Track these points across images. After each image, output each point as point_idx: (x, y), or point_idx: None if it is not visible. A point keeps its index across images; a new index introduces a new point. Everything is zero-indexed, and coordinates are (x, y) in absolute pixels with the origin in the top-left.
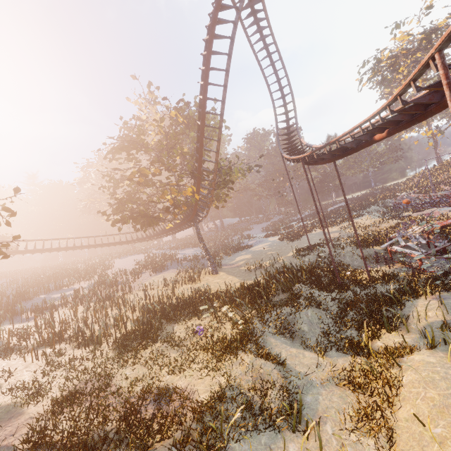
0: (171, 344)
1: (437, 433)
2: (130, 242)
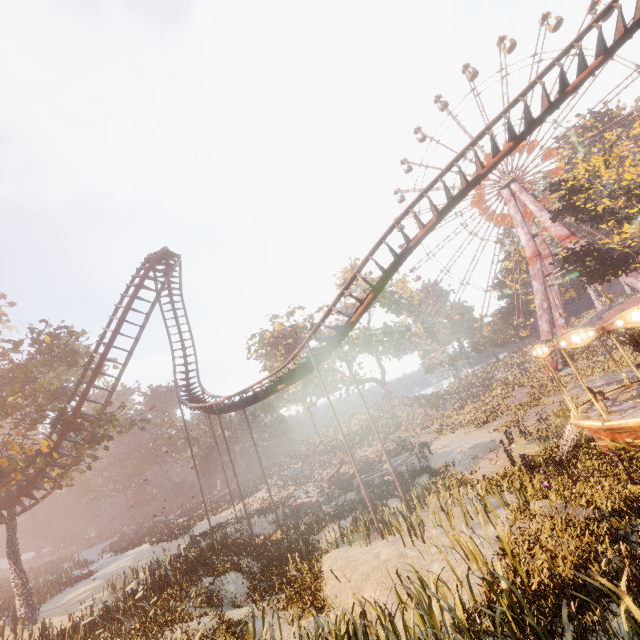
0: None
1: (347, 578)
2: None
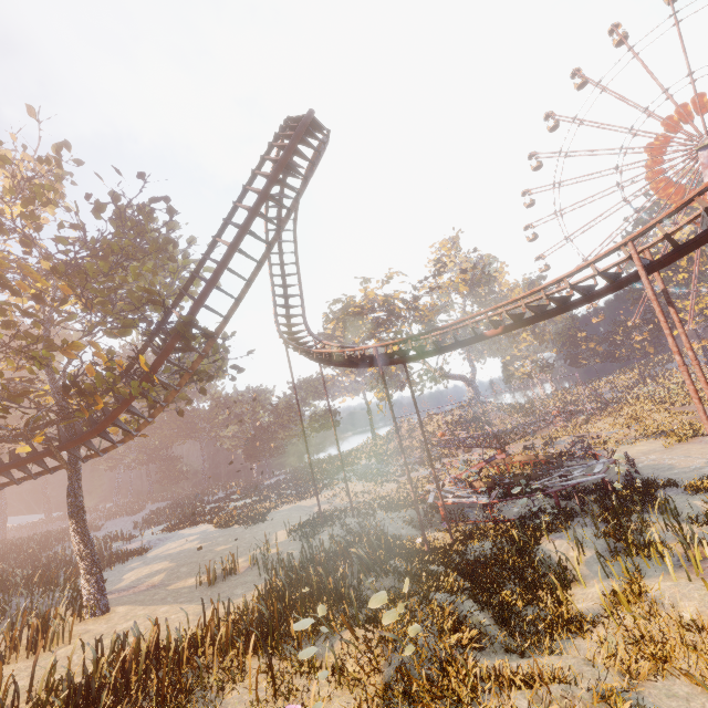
0: None
1: None
2: None
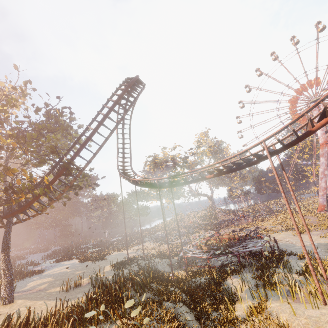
0: None
1: None
2: None
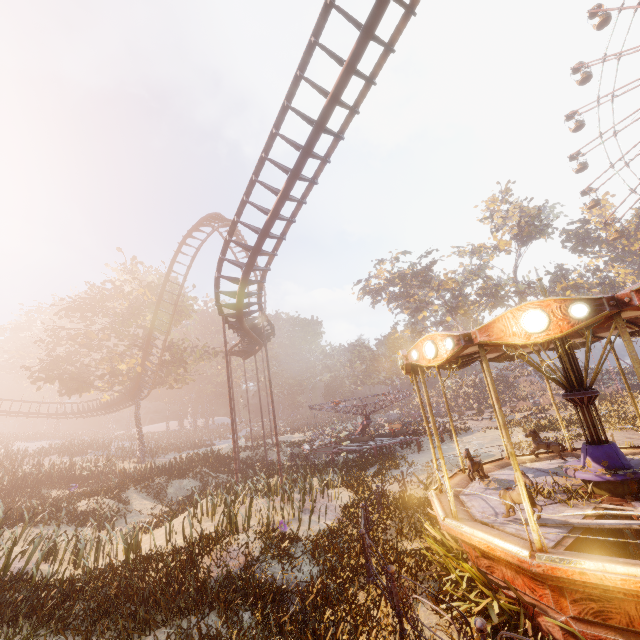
0: (38, 498)
1: None
2: (51, 415)
